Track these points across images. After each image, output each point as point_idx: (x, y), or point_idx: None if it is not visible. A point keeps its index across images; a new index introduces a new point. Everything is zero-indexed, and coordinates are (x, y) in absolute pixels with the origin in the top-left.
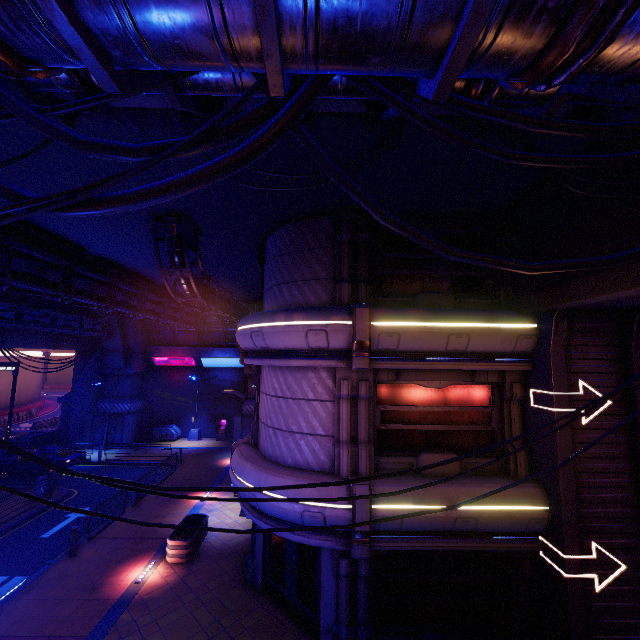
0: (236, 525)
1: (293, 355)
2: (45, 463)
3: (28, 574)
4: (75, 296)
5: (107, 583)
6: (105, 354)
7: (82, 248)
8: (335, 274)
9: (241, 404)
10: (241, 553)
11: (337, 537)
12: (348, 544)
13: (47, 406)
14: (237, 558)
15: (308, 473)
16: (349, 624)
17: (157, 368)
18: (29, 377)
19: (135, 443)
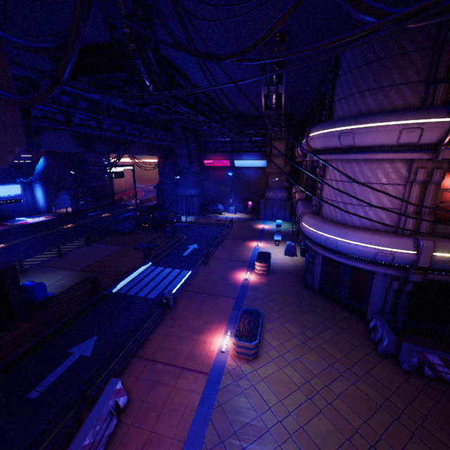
0: (284, 260)
1: (378, 150)
2: (405, 200)
3: (189, 270)
4: (198, 114)
5: (230, 278)
6: (177, 158)
7: (187, 77)
8: (428, 76)
9: (261, 192)
10: (295, 273)
11: (396, 269)
12: (405, 273)
13: (138, 192)
14: (294, 275)
15: (376, 231)
16: (391, 313)
17: (205, 168)
18: (128, 174)
19: (204, 213)
